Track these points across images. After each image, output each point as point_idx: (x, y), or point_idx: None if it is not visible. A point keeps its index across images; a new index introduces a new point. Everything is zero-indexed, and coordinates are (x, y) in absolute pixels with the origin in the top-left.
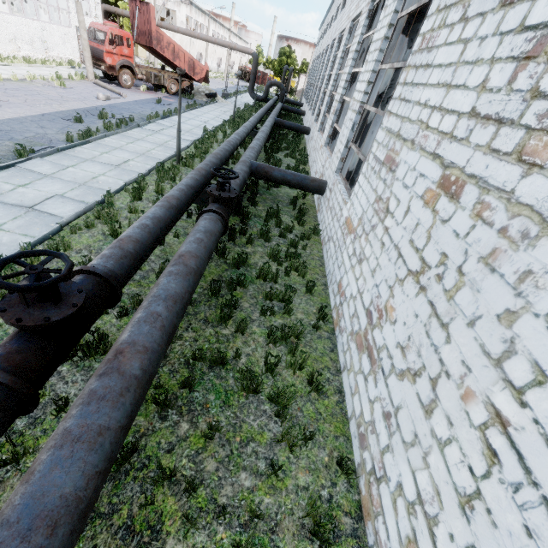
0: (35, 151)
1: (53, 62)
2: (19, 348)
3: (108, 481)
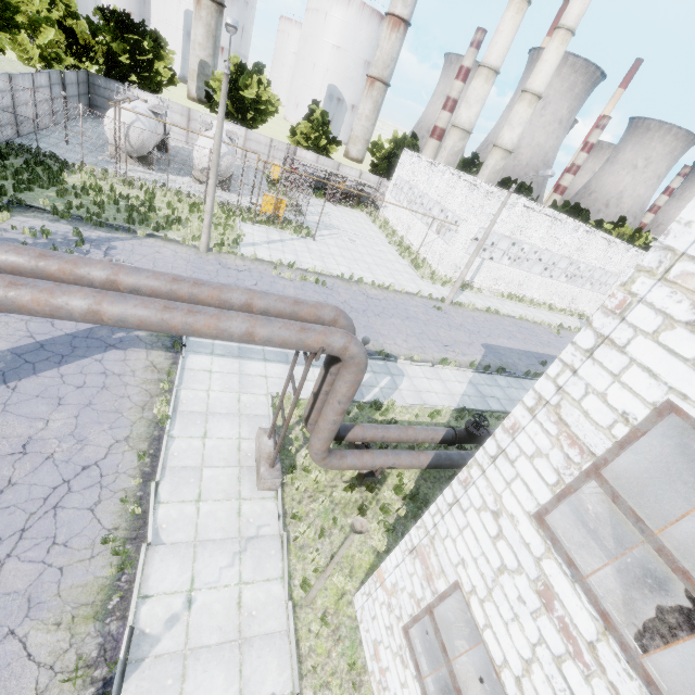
0: (505, 371)
1: (568, 312)
2: (462, 432)
3: (445, 478)
